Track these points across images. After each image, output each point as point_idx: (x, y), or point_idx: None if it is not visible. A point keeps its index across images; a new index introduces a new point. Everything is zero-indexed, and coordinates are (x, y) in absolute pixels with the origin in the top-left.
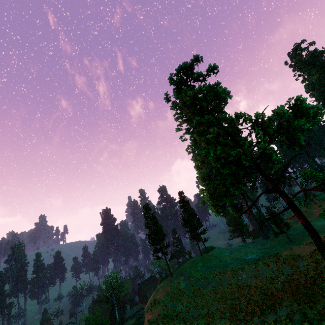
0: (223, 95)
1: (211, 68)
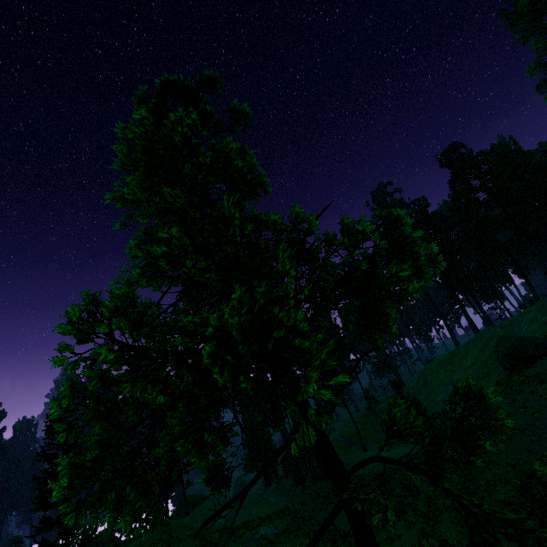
0: (239, 163)
1: (237, 110)
